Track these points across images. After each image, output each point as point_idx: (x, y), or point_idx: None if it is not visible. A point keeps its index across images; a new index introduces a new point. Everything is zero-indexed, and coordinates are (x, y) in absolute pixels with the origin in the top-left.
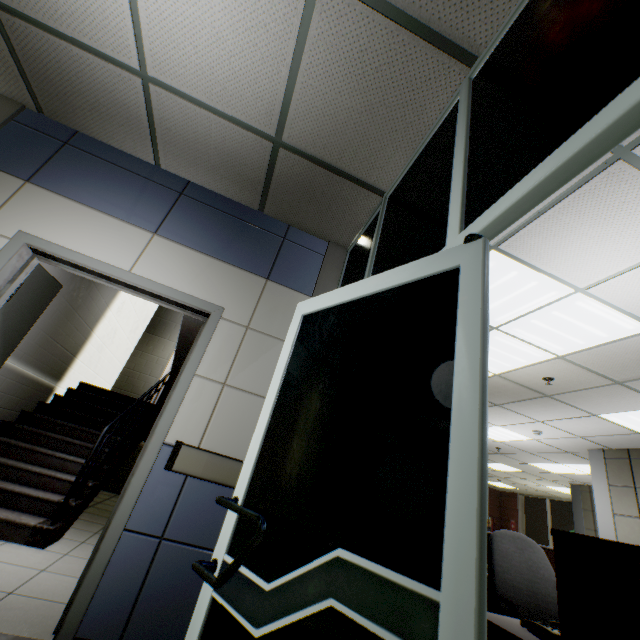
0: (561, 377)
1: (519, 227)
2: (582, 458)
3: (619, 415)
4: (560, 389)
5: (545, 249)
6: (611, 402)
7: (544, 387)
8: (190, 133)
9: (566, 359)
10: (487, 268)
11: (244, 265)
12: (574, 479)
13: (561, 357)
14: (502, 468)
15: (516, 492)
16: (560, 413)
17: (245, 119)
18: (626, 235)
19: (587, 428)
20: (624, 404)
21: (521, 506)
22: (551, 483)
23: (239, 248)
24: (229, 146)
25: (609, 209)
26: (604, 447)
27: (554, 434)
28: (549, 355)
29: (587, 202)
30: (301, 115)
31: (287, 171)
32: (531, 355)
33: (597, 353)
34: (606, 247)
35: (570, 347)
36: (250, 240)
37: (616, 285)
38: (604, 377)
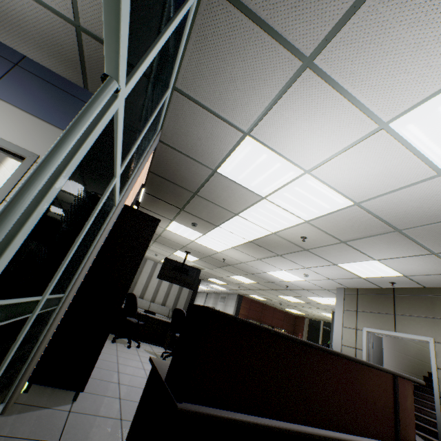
0: (311, 236)
1: (260, 119)
2: (335, 294)
3: (348, 265)
4: (312, 245)
5: (279, 138)
6: (342, 255)
7: (303, 243)
8: (11, 10)
9: (311, 223)
10: (99, 97)
11: (64, 127)
12: (334, 308)
13: (308, 222)
14: (293, 300)
15: (305, 316)
16: (316, 262)
17: (47, 1)
18: (324, 131)
19: (333, 273)
20: (349, 257)
21: (306, 325)
22: (322, 310)
23: (62, 114)
24: (44, 26)
25: (310, 109)
26: (345, 287)
27: (316, 277)
28: (300, 220)
29: (296, 102)
30: (87, 2)
31: (93, 54)
32: (290, 219)
33: (327, 220)
34: (315, 139)
35: (311, 215)
36: (73, 109)
37: (327, 169)
38: (335, 238)
